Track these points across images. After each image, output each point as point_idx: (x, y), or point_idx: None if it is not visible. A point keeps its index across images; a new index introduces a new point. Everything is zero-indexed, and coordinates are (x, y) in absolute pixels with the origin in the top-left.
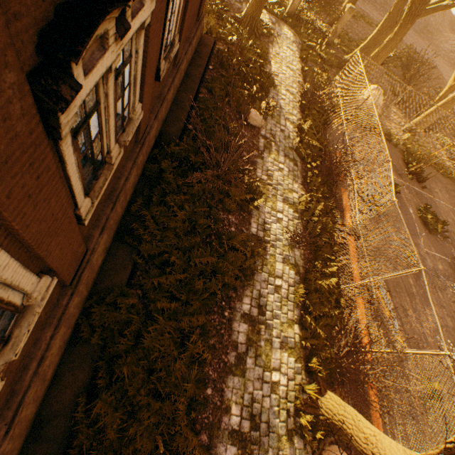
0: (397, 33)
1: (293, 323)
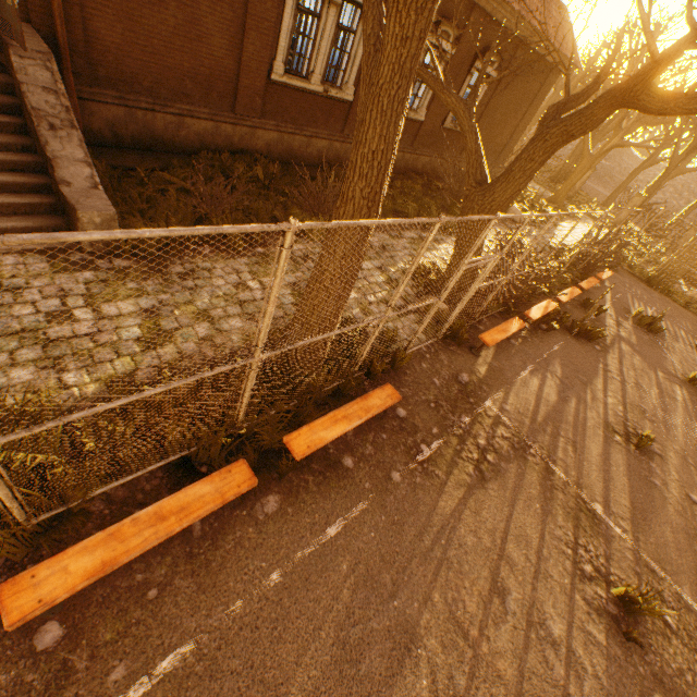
0: None
1: None
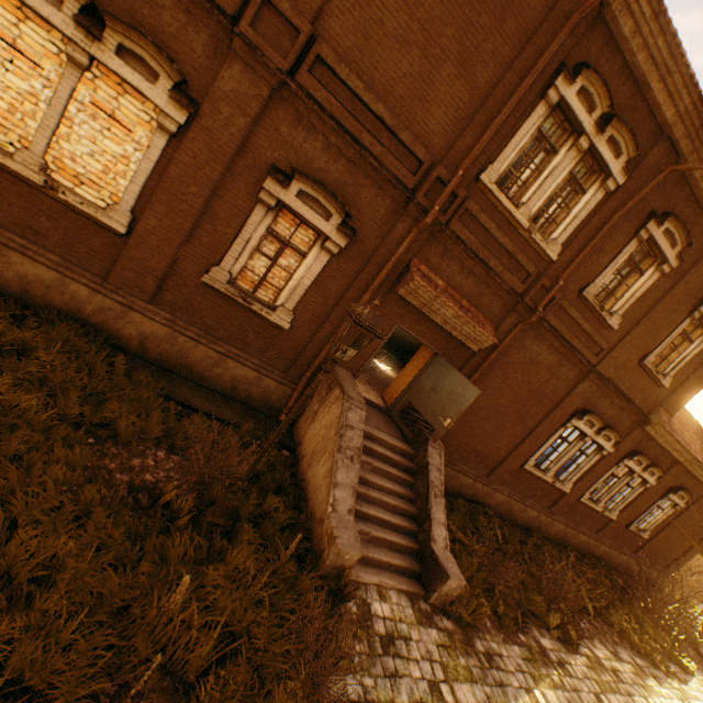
0: None
1: None
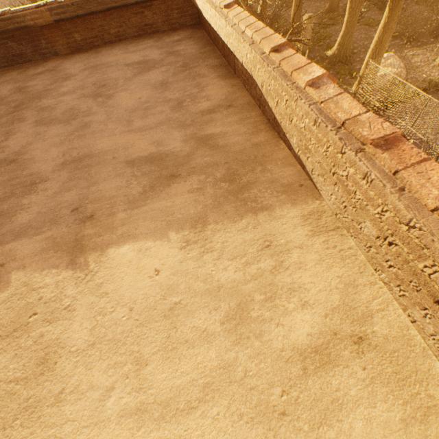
0: (390, 16)
1: None
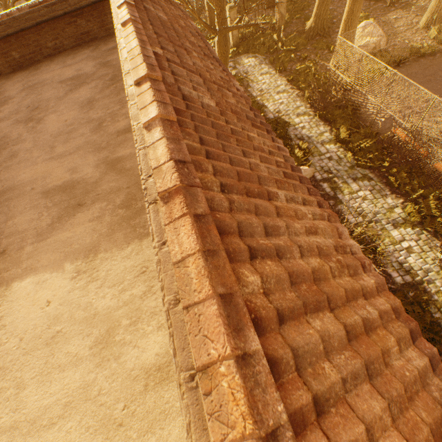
0: None
1: None
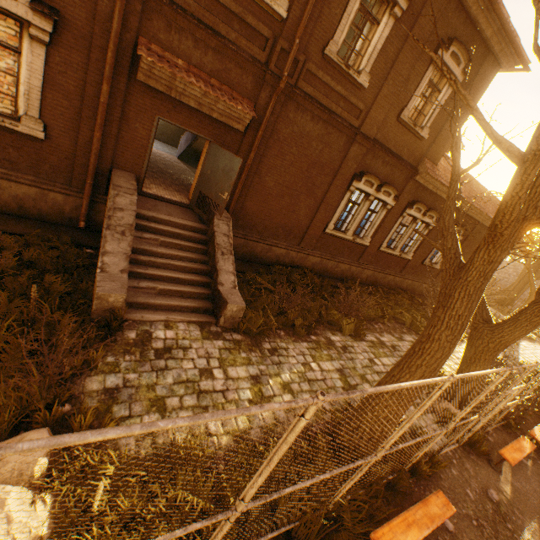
0: None
1: (453, 370)
